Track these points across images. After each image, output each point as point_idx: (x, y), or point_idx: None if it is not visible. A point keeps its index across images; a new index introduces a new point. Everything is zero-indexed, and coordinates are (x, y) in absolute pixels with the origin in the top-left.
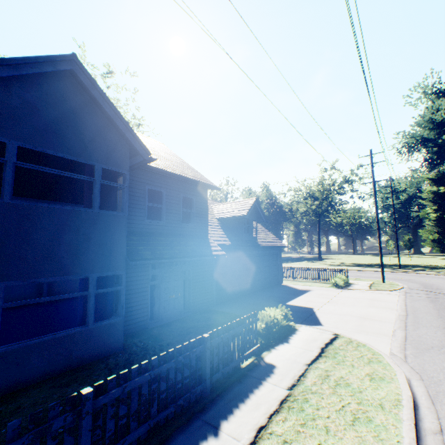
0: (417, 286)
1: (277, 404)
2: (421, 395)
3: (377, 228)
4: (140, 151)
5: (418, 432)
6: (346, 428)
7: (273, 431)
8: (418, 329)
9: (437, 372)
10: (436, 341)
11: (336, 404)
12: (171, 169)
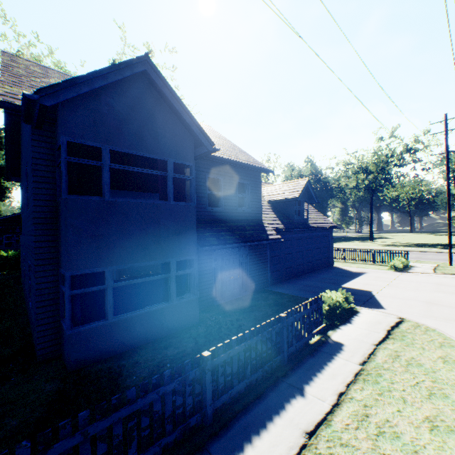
0: None
1: (351, 376)
2: None
3: (447, 206)
4: (205, 143)
5: None
6: (423, 401)
7: (353, 397)
8: None
9: None
10: None
11: (410, 380)
12: (226, 155)
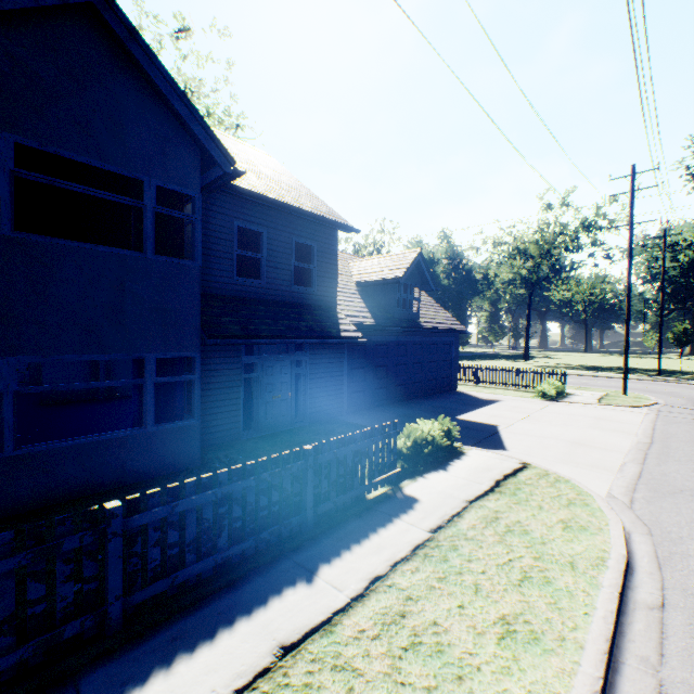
0: (681, 403)
1: (408, 549)
2: (642, 556)
3: (626, 305)
4: (217, 158)
5: (624, 605)
6: (507, 589)
7: (394, 583)
8: (664, 464)
9: (680, 526)
10: (690, 483)
11: (501, 556)
12: (276, 194)
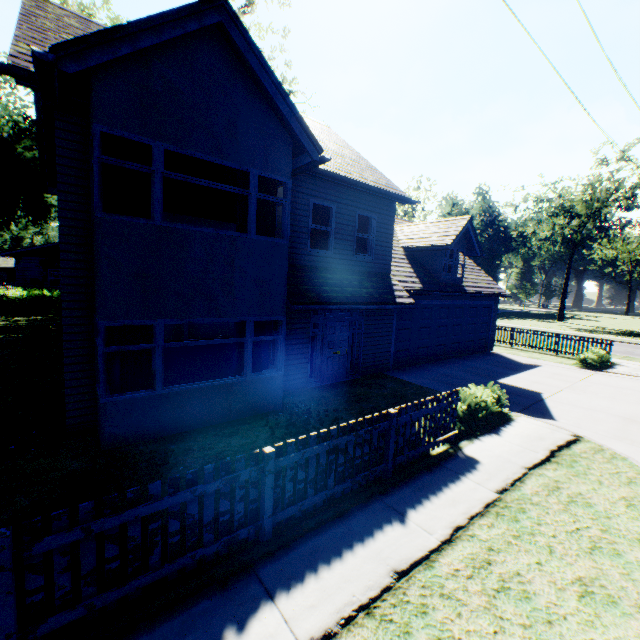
0: None
1: (480, 506)
2: None
3: None
4: (308, 148)
5: None
6: (579, 555)
7: (475, 534)
8: None
9: None
10: None
11: (568, 524)
12: (344, 171)
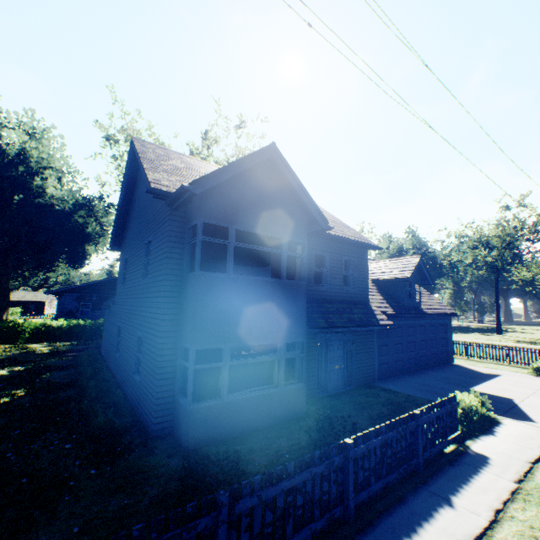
0: None
1: (507, 493)
2: None
3: None
4: (319, 221)
5: None
6: None
7: (513, 515)
8: None
9: None
10: None
11: None
12: (332, 231)
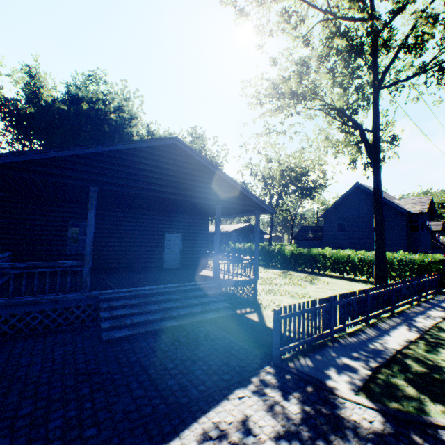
0: None
1: None
2: None
3: None
4: (436, 216)
5: None
6: None
7: None
8: None
9: None
10: None
11: None
12: None
